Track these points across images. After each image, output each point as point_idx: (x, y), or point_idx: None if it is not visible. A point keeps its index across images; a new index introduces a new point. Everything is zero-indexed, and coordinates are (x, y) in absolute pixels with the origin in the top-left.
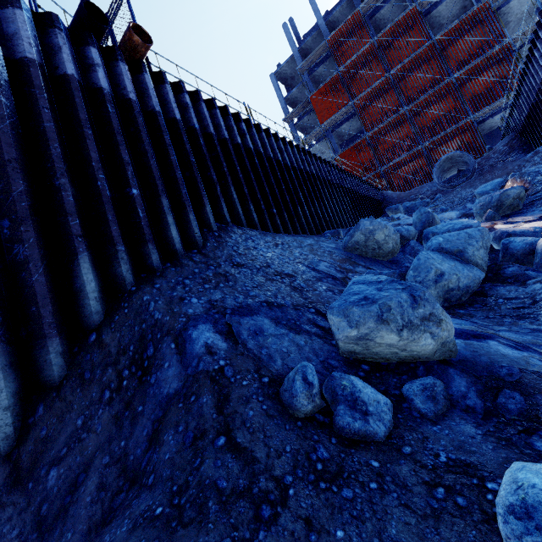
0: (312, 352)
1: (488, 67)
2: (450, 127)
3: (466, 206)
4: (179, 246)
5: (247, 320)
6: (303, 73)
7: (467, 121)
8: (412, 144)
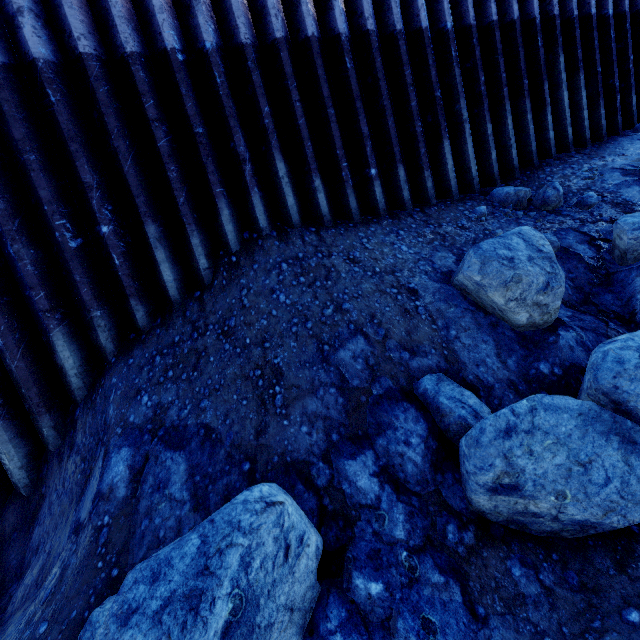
0: None
1: None
2: None
3: None
4: (173, 292)
5: (166, 457)
6: None
7: None
8: None
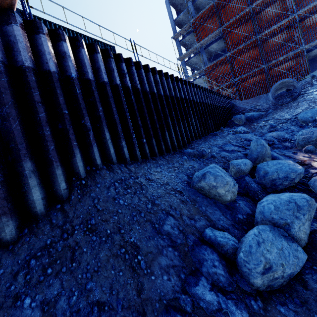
0: None
1: None
2: (287, 54)
3: (290, 127)
4: (40, 207)
5: None
6: (189, 1)
7: (300, 50)
8: (258, 64)
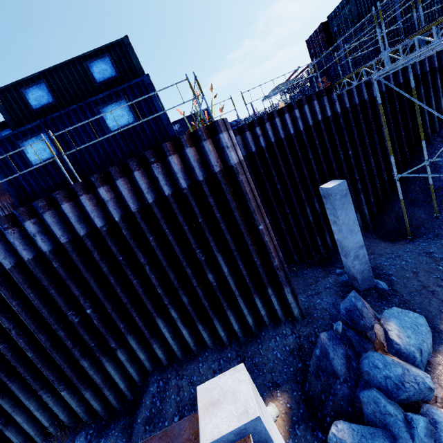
0: None
1: None
2: None
3: None
4: (430, 135)
5: None
6: None
7: None
8: None
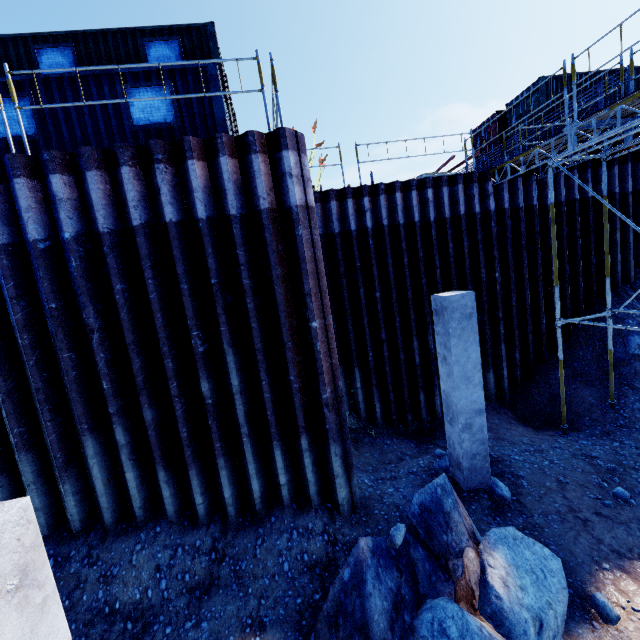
0: None
1: None
2: None
3: None
4: (619, 284)
5: None
6: None
7: None
8: None
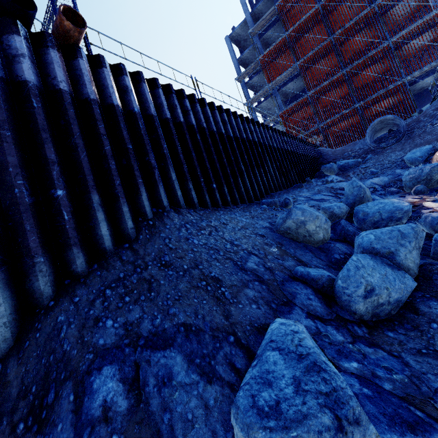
0: (220, 420)
1: (424, 31)
2: (384, 88)
3: (395, 171)
4: (108, 244)
5: (158, 357)
6: (254, 36)
7: (400, 83)
8: (348, 103)
